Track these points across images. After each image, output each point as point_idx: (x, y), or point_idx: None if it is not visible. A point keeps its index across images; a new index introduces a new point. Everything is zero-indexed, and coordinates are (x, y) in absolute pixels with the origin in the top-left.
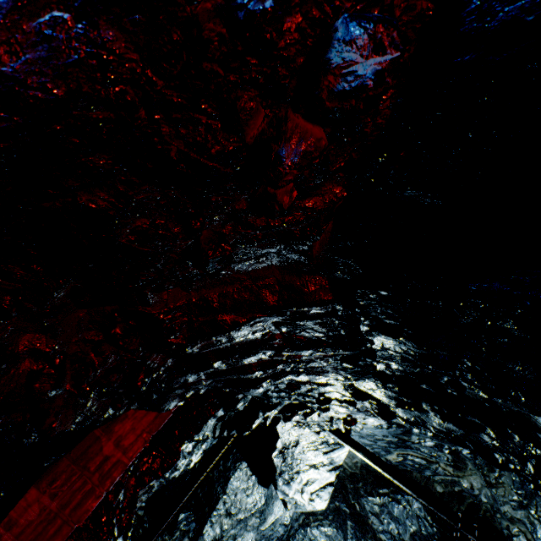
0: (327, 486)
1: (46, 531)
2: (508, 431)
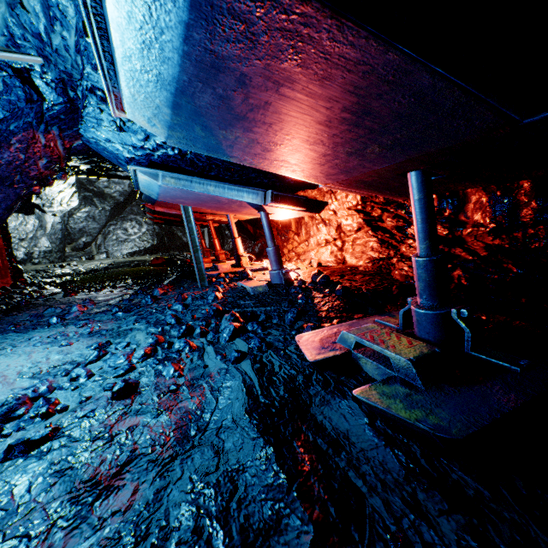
0: (74, 195)
1: (3, 274)
2: None
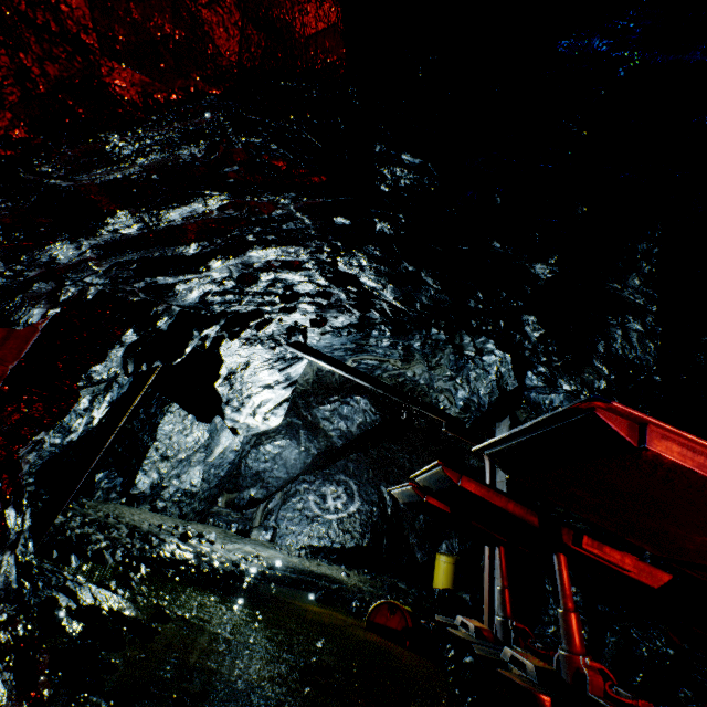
0: (283, 403)
1: None
2: (497, 291)
